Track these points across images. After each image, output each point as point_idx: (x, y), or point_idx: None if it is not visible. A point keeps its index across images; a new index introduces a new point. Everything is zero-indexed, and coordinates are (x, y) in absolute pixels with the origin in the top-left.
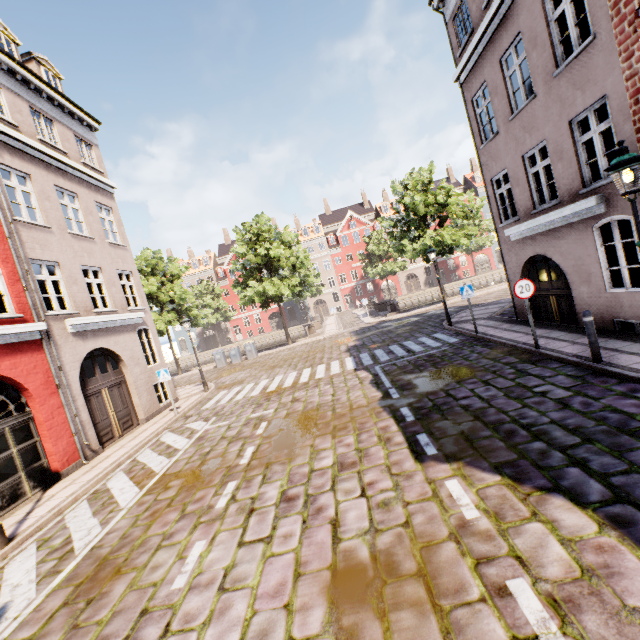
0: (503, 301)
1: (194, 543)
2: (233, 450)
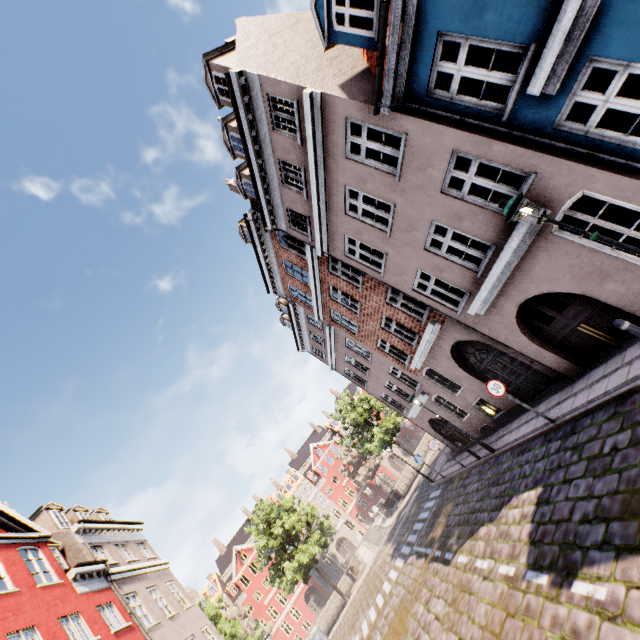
0: None
1: None
2: None
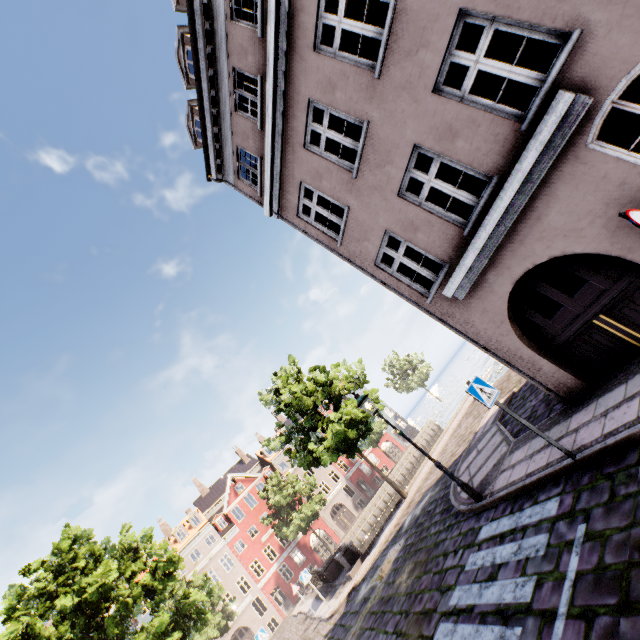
0: (482, 432)
1: None
2: None
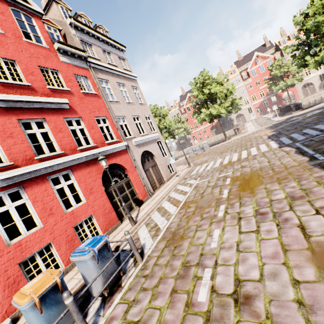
0: None
1: (213, 230)
2: (216, 191)
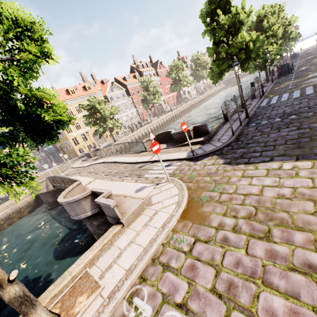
0: None
1: None
2: None
